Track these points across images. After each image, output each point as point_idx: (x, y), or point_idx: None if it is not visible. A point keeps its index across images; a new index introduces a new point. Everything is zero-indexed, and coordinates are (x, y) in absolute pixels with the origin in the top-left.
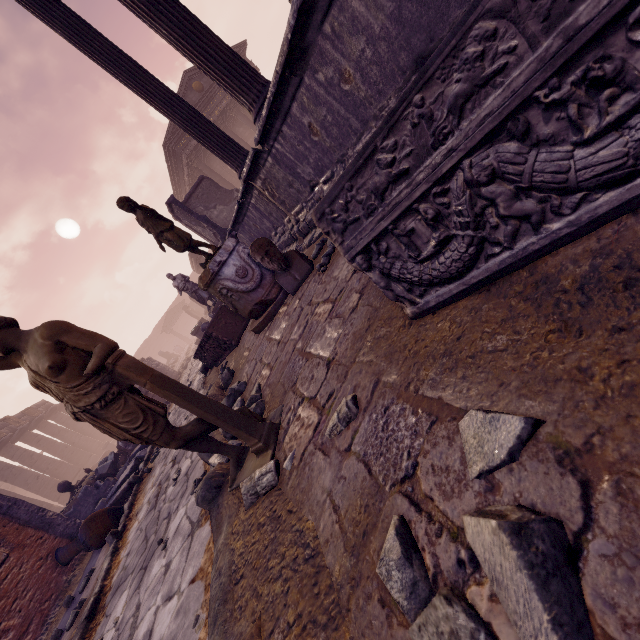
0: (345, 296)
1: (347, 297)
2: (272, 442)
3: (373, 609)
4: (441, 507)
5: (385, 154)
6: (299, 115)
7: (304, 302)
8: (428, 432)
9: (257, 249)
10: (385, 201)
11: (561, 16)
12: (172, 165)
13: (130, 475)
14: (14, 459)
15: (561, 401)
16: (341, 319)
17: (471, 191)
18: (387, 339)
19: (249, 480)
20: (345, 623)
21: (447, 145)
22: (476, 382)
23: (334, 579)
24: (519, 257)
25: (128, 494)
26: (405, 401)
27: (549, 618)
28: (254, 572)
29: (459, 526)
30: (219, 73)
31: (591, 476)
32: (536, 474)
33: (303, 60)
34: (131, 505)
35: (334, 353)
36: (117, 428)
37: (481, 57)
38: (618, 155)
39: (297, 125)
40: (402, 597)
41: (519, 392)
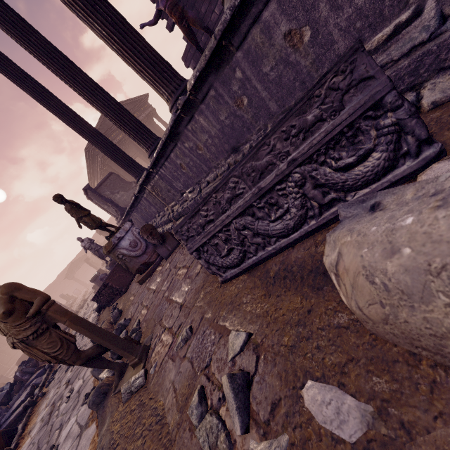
0: (194, 265)
1: (195, 266)
2: (144, 358)
3: (186, 435)
4: (217, 377)
5: (203, 212)
6: (175, 159)
7: (172, 265)
8: (218, 342)
9: (145, 231)
10: (205, 230)
11: (257, 182)
12: (90, 161)
13: (25, 400)
14: None
15: (259, 325)
16: (190, 279)
17: (238, 232)
18: (210, 293)
19: (127, 383)
20: (173, 448)
21: (227, 213)
22: (238, 317)
23: (170, 428)
24: (259, 259)
25: (21, 417)
26: (212, 327)
27: (236, 406)
28: (126, 439)
29: (221, 383)
30: (129, 131)
31: (260, 353)
32: (247, 356)
33: (177, 137)
34: (24, 425)
35: (184, 300)
36: (42, 352)
37: (234, 188)
38: (282, 228)
39: (173, 163)
40: (196, 421)
41: (249, 321)
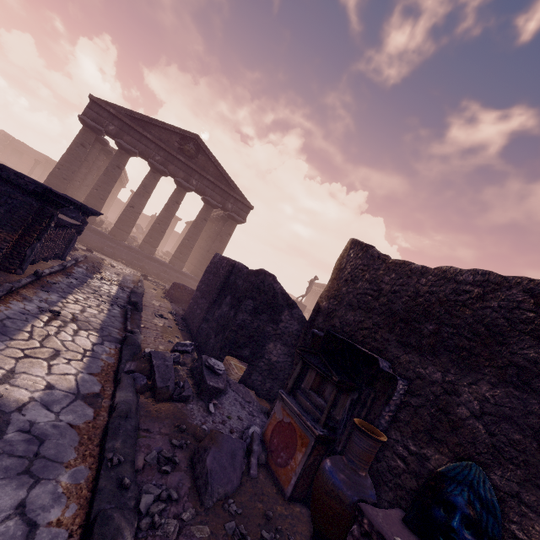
0: None
1: None
2: None
3: None
4: None
5: None
6: None
7: None
8: None
9: None
10: None
11: None
12: None
13: None
14: (209, 231)
15: None
16: None
17: None
18: None
19: None
20: None
21: None
22: None
23: None
24: None
25: None
26: None
27: None
28: None
29: None
30: None
31: None
32: None
33: None
34: None
35: None
36: None
37: None
38: None
39: None
40: None
41: None
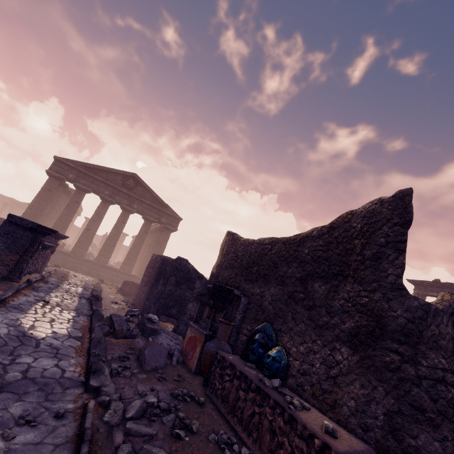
0: None
1: None
2: None
3: None
4: None
5: None
6: None
7: None
8: None
9: None
10: None
11: None
12: None
13: None
14: (150, 240)
15: None
16: None
17: None
18: None
19: None
20: None
21: None
22: None
23: None
24: None
25: None
26: None
27: None
28: None
29: None
30: None
31: None
32: None
33: None
34: None
35: None
36: None
37: None
38: None
39: None
40: None
41: None
